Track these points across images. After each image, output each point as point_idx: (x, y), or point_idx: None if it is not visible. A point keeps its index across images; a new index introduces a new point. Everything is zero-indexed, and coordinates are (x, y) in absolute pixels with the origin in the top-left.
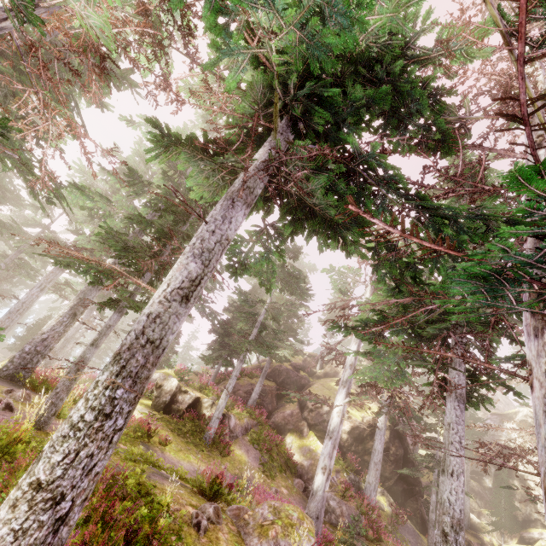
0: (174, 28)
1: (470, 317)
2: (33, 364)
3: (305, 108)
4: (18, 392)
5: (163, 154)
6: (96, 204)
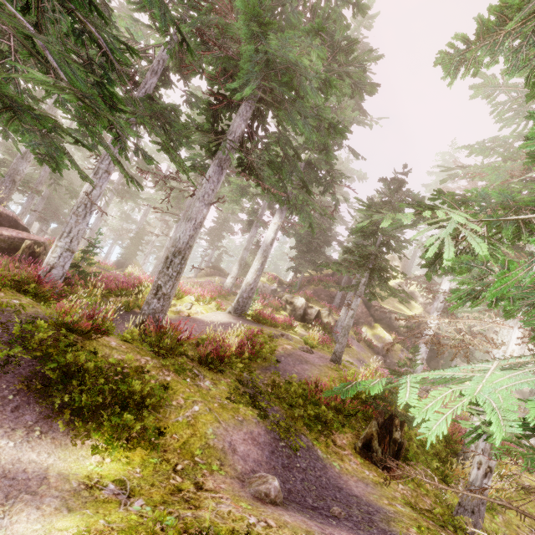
0: None
1: None
2: (248, 305)
3: None
4: (288, 335)
5: None
6: None
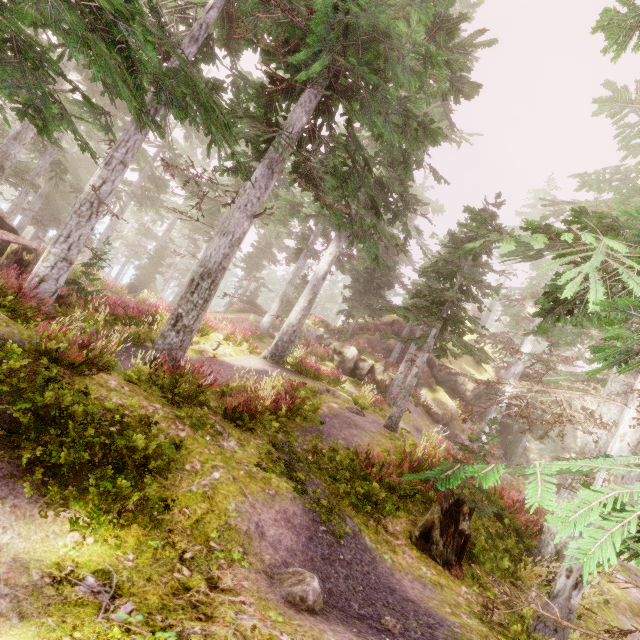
0: None
1: None
2: (289, 351)
3: None
4: (335, 392)
5: None
6: None
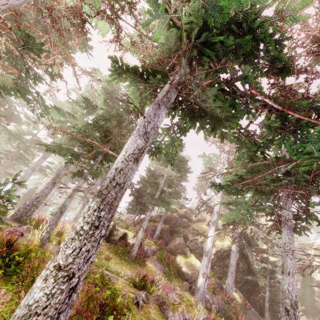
0: (125, 2)
1: (297, 177)
2: (31, 212)
3: (198, 52)
4: (25, 226)
5: (117, 79)
6: (66, 119)
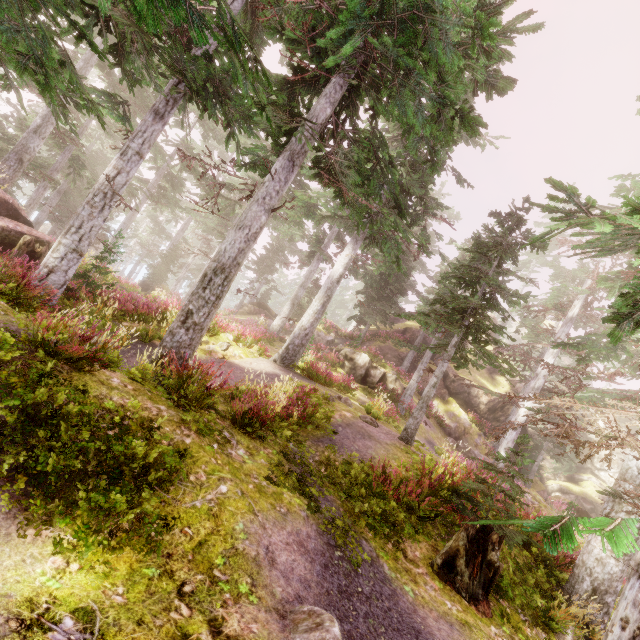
0: None
1: None
2: (300, 355)
3: None
4: (347, 399)
5: None
6: None
